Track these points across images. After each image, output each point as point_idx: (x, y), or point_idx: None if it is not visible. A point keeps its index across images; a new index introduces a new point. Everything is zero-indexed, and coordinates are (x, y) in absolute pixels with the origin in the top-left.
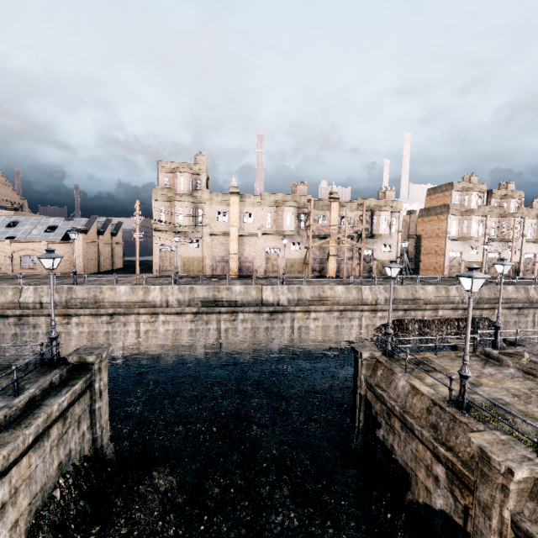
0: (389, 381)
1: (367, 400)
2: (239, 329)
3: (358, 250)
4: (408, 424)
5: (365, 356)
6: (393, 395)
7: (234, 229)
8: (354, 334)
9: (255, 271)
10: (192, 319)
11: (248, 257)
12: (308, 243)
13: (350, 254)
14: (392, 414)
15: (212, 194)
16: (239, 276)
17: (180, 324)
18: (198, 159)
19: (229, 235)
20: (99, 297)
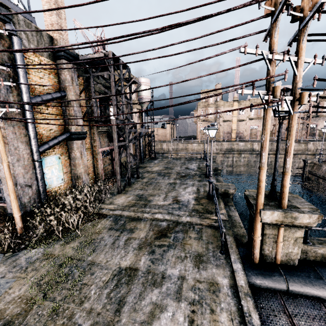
0: (319, 169)
1: (308, 178)
2: (241, 161)
3: (306, 125)
4: (325, 178)
5: (308, 162)
6: (320, 172)
7: (235, 118)
8: (301, 166)
9: (244, 137)
10: (222, 156)
11: (240, 131)
12: (275, 122)
13: (301, 127)
14: (319, 178)
15: (224, 102)
16: (236, 140)
17: (217, 158)
18: (217, 86)
19: (232, 121)
20: (187, 147)
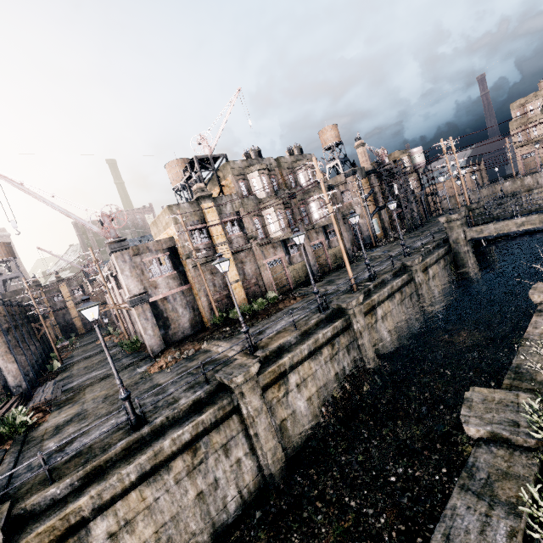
0: None
1: None
2: None
3: None
4: None
5: None
6: None
7: None
8: None
9: None
10: None
11: None
12: None
13: None
14: None
15: None
16: None
17: None
18: (541, 85)
19: None
20: (494, 191)
